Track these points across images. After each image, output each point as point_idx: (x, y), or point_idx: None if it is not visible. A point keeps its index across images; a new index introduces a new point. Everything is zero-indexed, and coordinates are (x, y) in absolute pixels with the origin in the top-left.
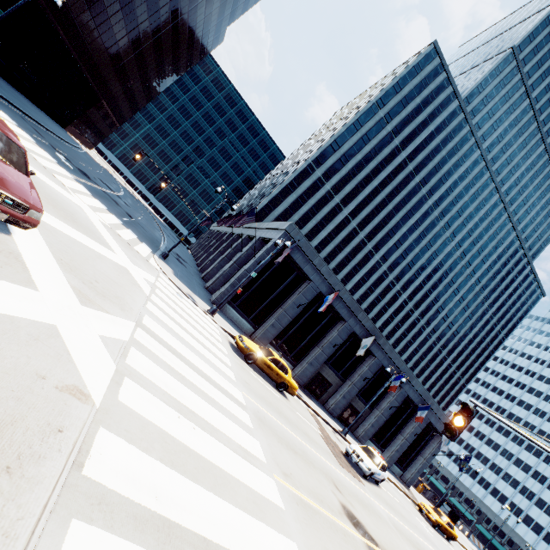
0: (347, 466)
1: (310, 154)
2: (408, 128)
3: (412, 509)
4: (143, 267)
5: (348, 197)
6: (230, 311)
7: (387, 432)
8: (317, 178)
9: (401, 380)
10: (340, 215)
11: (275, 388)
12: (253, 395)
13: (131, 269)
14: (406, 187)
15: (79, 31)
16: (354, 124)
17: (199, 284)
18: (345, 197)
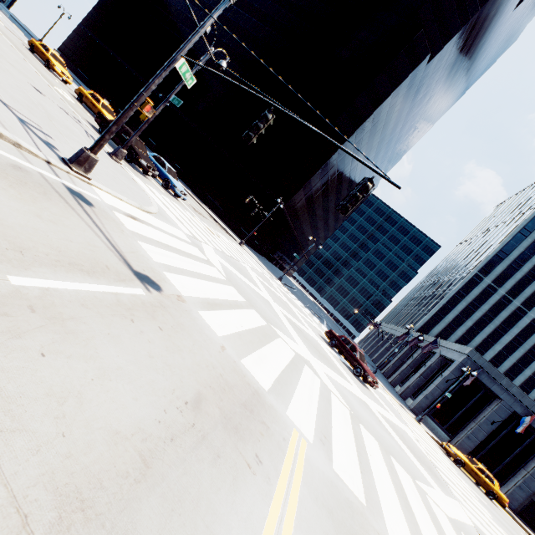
0: None
1: (474, 264)
2: None
3: None
4: (380, 389)
5: (531, 299)
6: (425, 418)
7: None
8: (487, 285)
9: None
10: (525, 318)
11: (484, 494)
12: (471, 488)
13: (382, 393)
14: None
15: (302, 227)
16: (520, 232)
17: (394, 391)
18: (527, 299)
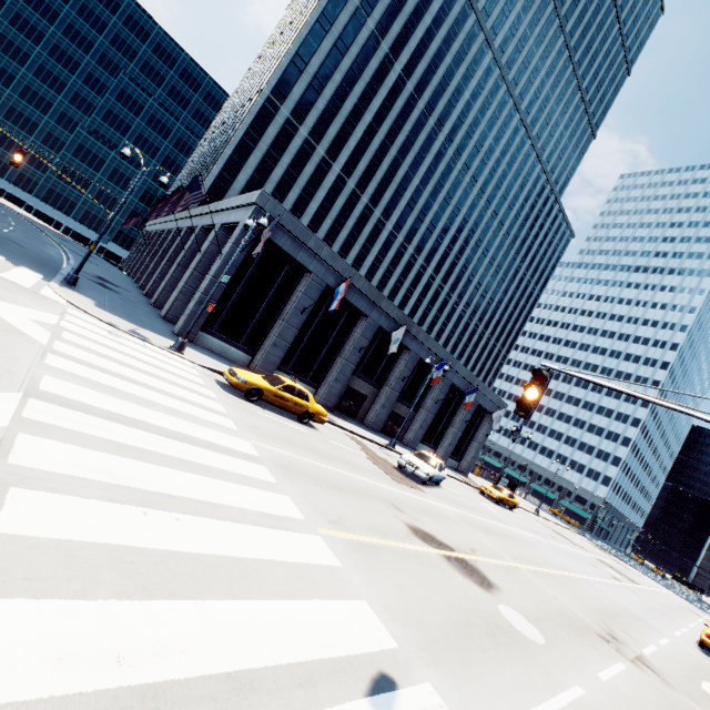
0: (403, 479)
1: (265, 81)
2: (397, 23)
3: (475, 495)
4: (26, 304)
5: (335, 145)
6: (209, 341)
7: (437, 429)
8: (285, 120)
9: (444, 368)
10: (331, 174)
11: (297, 421)
12: (269, 440)
13: None
14: (408, 120)
15: None
16: (319, 21)
17: (150, 313)
18: (332, 145)
